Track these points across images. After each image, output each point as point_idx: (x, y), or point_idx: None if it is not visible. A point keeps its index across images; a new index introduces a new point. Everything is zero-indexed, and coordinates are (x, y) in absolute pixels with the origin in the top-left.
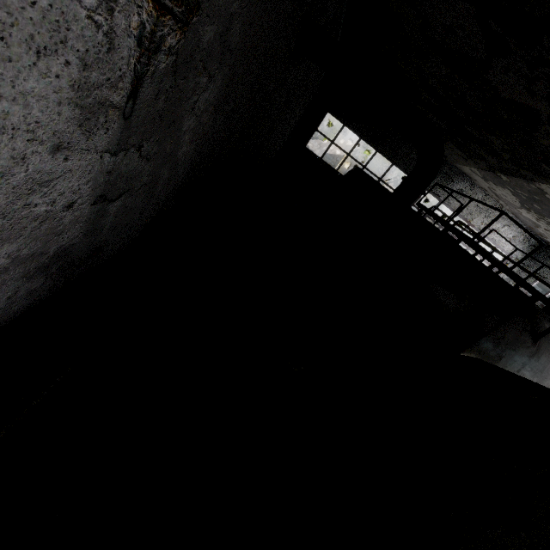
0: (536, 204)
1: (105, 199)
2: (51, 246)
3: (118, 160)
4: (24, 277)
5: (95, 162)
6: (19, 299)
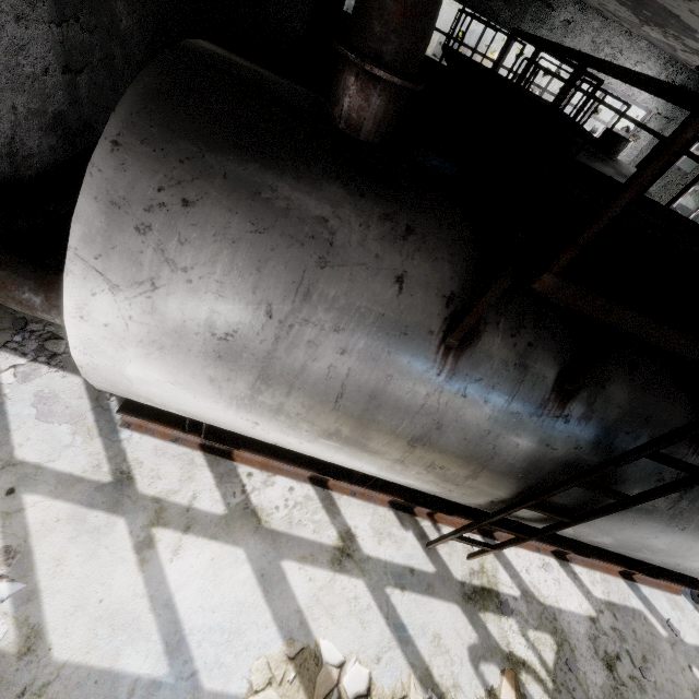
0: (644, 10)
1: (71, 71)
2: (48, 107)
3: (64, 31)
4: (41, 131)
5: (48, 33)
6: (46, 151)
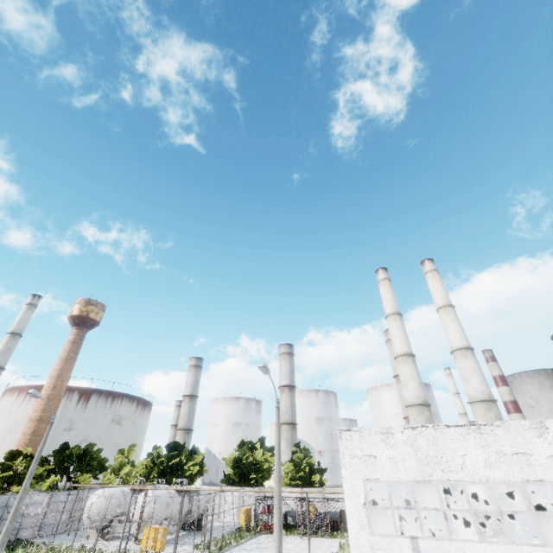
0: None
1: None
2: None
3: None
4: None
5: None
6: None
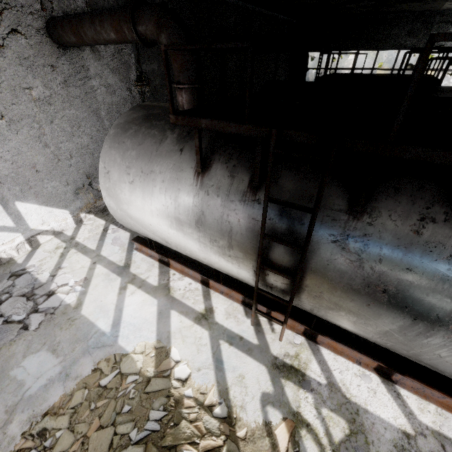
0: None
1: None
2: None
3: None
4: None
5: None
6: None
